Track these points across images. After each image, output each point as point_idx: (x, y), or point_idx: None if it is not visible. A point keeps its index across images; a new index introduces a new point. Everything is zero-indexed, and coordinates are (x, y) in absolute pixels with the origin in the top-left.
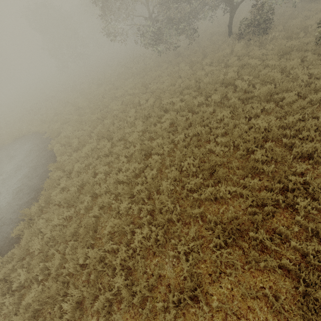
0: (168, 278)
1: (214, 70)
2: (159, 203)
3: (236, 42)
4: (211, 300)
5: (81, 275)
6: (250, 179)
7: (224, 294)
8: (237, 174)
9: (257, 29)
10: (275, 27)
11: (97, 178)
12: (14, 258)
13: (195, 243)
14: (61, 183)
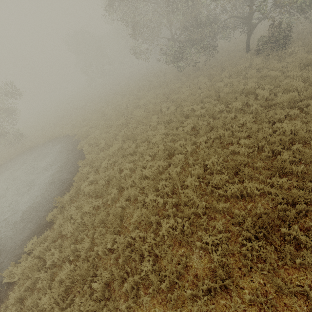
0: (195, 268)
1: (234, 81)
2: (185, 197)
3: (254, 57)
4: (243, 293)
5: (108, 259)
6: (277, 178)
7: (257, 288)
8: (263, 174)
9: (275, 45)
10: (294, 43)
11: (123, 174)
12: (48, 239)
13: (223, 235)
14: (90, 177)
